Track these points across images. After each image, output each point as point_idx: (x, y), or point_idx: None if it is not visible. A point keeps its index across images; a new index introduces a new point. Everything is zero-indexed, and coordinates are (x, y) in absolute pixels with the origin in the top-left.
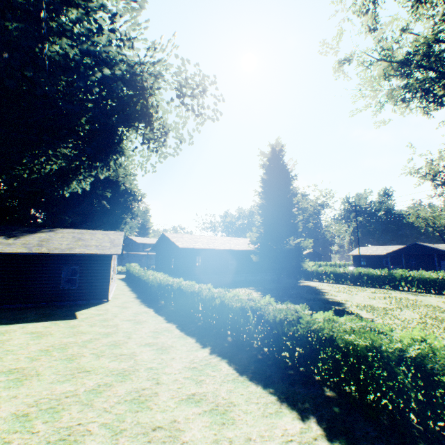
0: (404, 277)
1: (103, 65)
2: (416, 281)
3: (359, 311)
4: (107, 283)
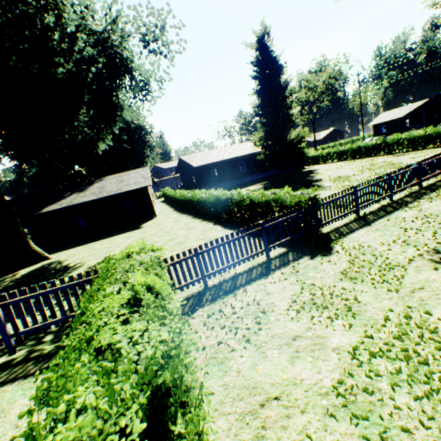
0: (396, 141)
1: (90, 66)
2: (407, 142)
3: (328, 182)
4: (151, 205)
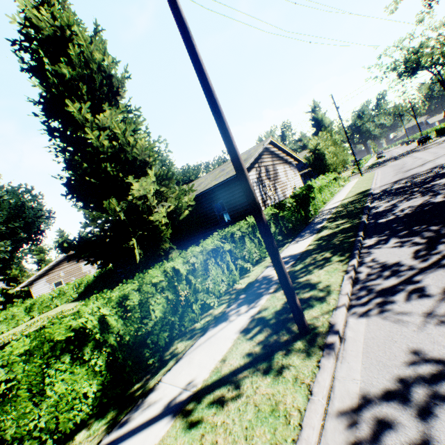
0: None
1: None
2: None
3: None
4: None
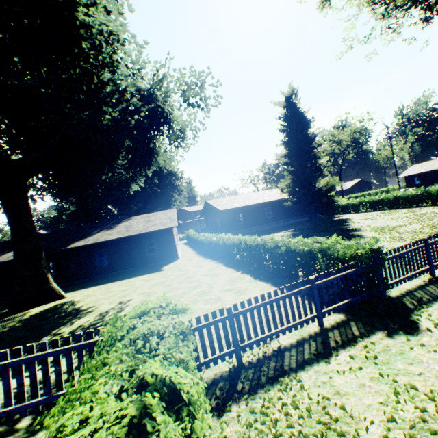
0: None
1: (133, 114)
2: None
3: (369, 232)
4: (174, 247)
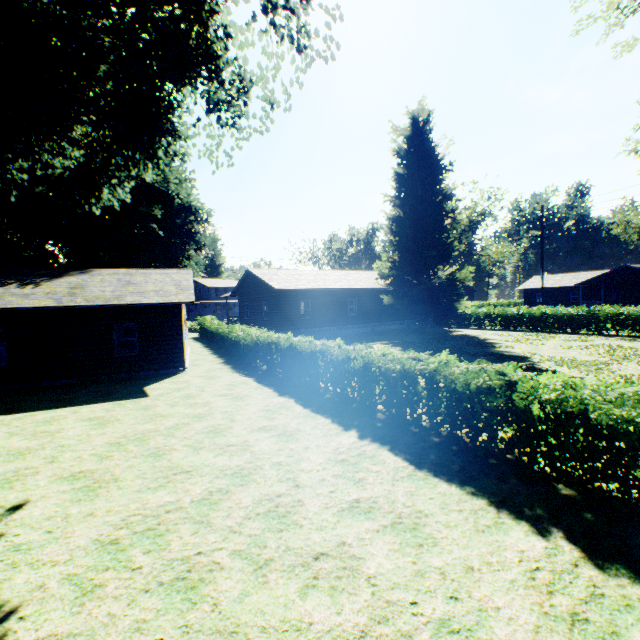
0: (612, 316)
1: None
2: (631, 321)
3: (557, 367)
4: (180, 345)
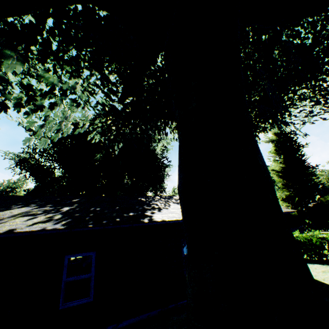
0: None
1: None
2: None
3: None
4: None
